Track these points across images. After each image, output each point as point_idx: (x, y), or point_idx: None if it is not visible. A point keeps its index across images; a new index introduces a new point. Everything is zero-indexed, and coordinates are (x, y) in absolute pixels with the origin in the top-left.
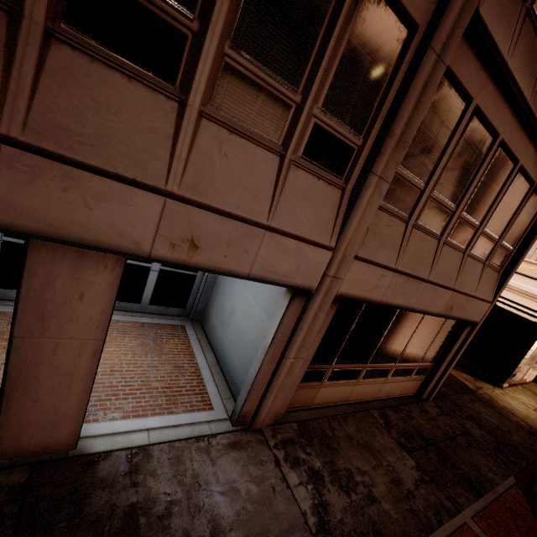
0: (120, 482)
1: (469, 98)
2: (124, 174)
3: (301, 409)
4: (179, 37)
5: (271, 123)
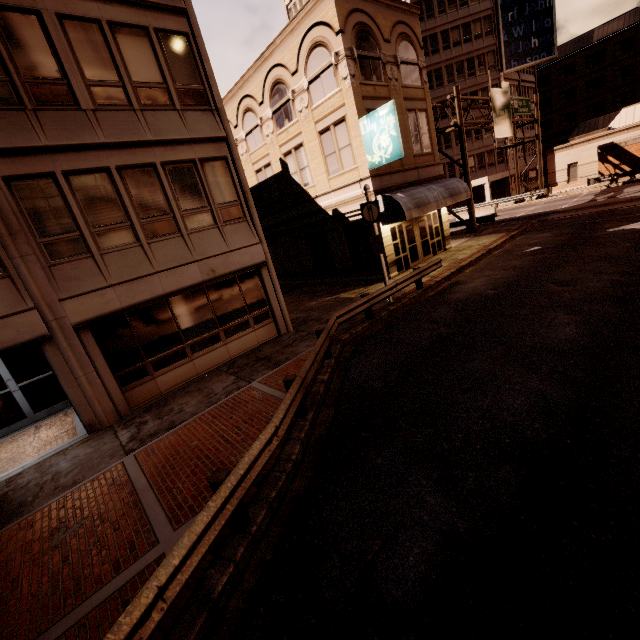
0: None
1: (50, 174)
2: None
3: (154, 399)
4: None
5: None
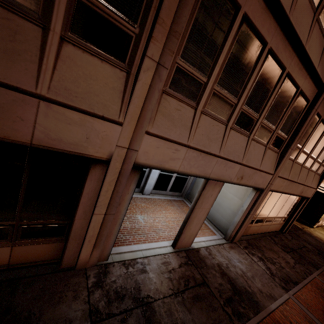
0: (209, 257)
1: (320, 116)
2: (235, 160)
3: (243, 235)
4: (254, 121)
5: (266, 138)
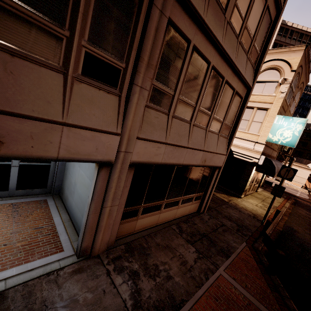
0: None
1: (189, 40)
2: None
3: (128, 235)
4: None
5: (48, 50)
